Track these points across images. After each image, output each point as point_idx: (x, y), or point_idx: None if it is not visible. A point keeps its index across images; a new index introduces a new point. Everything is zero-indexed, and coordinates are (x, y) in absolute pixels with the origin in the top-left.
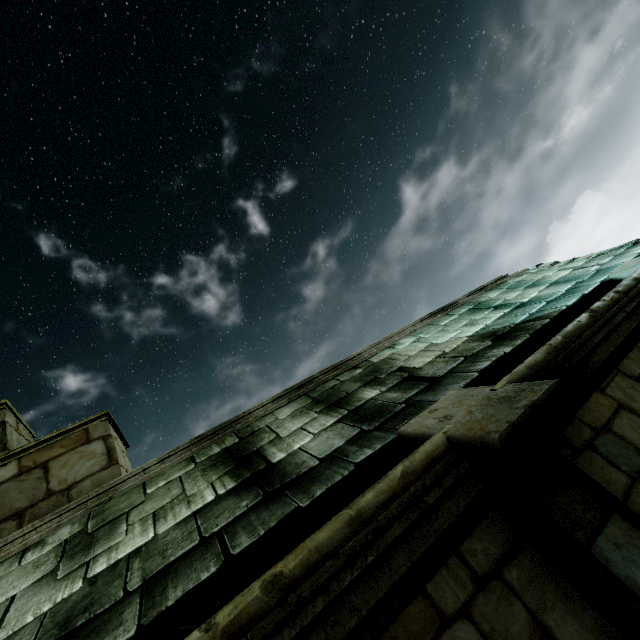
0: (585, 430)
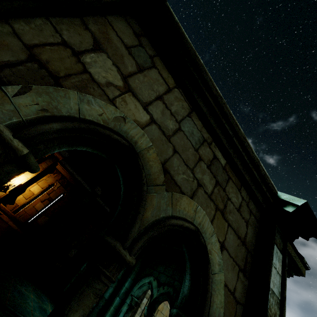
0: (150, 52)
